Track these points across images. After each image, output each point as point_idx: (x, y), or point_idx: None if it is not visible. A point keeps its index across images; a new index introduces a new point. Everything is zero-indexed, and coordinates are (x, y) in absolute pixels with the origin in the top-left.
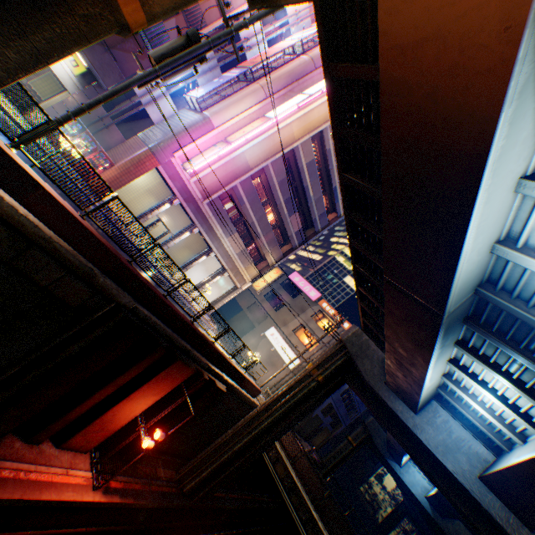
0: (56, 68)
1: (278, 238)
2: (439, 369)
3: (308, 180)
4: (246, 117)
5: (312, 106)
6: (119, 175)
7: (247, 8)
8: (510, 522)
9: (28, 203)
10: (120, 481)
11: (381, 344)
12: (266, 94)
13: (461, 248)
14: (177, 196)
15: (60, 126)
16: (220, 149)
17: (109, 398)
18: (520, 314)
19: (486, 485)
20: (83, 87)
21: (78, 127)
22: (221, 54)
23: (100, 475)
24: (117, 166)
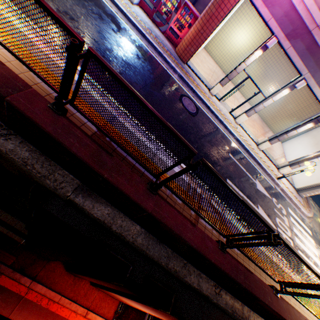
0: None
1: None
2: None
3: None
4: None
5: None
6: (200, 27)
7: None
8: None
9: None
10: None
11: None
12: None
13: None
14: (274, 32)
15: None
16: None
17: None
18: None
19: None
20: None
21: None
22: None
23: None
24: (199, 17)
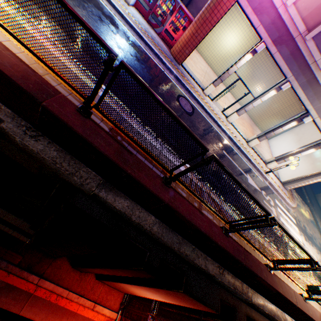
0: None
1: None
2: None
3: None
4: None
5: None
6: (194, 31)
7: None
8: None
9: None
10: None
11: None
12: None
13: None
14: (262, 38)
15: None
16: None
17: None
18: None
19: None
20: None
21: None
22: None
23: None
24: (193, 21)
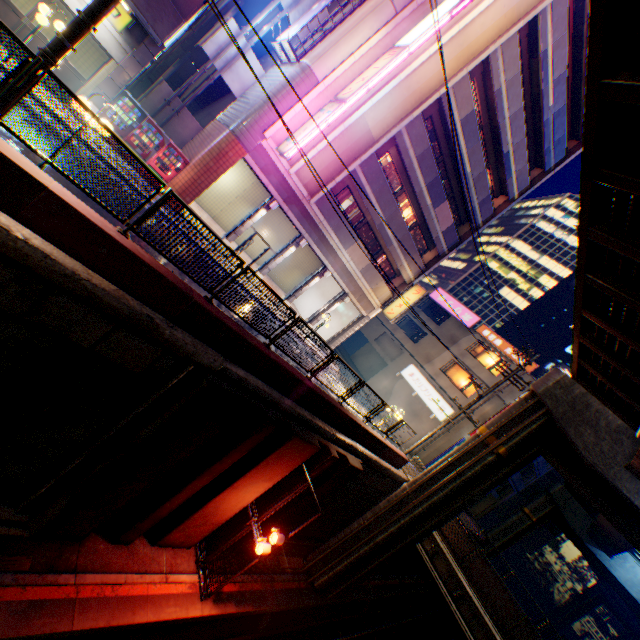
0: None
1: (416, 243)
2: None
3: (462, 147)
4: (364, 55)
5: (471, 15)
6: (197, 177)
7: None
8: None
9: (27, 218)
10: (234, 582)
11: (612, 403)
12: (394, 8)
13: None
14: (274, 196)
15: (50, 66)
16: (328, 113)
17: (206, 486)
18: None
19: None
20: (131, 49)
21: (136, 114)
22: None
23: (208, 578)
24: (192, 164)
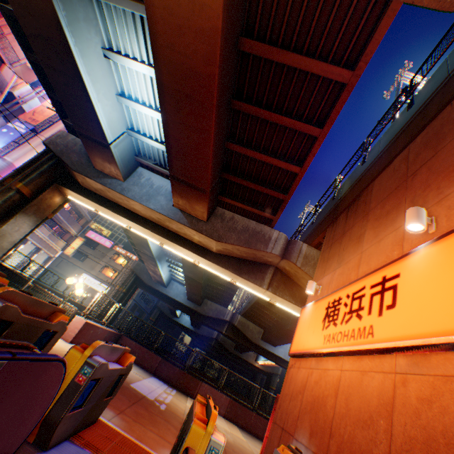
0: None
1: (76, 217)
2: (166, 270)
3: None
4: None
5: None
6: None
7: (17, 78)
8: (195, 307)
9: None
10: None
11: None
12: None
13: (150, 246)
14: None
15: None
16: None
17: None
18: (171, 253)
19: (190, 300)
20: None
21: None
22: (2, 109)
23: None
24: None
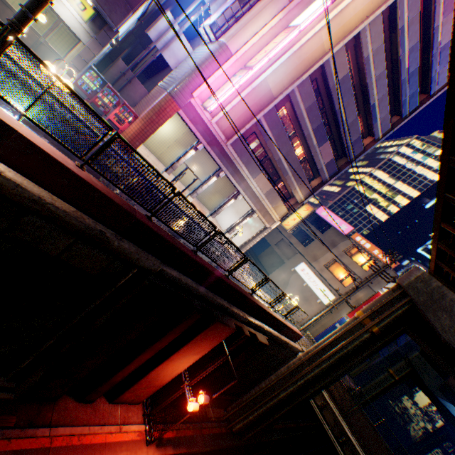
0: (65, 16)
1: (305, 173)
2: None
3: (340, 101)
4: (266, 34)
5: (346, 1)
6: (143, 127)
7: None
8: None
9: (2, 155)
10: (172, 430)
11: None
12: None
13: None
14: (200, 140)
15: (17, 33)
16: (240, 77)
17: (150, 358)
18: None
19: None
20: (94, 34)
21: (99, 82)
22: None
23: (152, 428)
24: (140, 118)
